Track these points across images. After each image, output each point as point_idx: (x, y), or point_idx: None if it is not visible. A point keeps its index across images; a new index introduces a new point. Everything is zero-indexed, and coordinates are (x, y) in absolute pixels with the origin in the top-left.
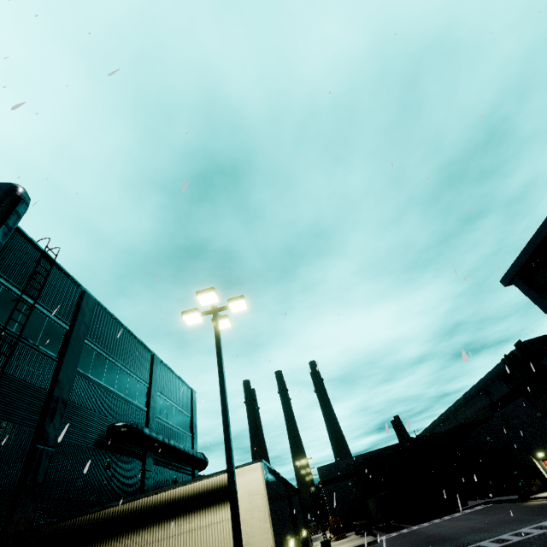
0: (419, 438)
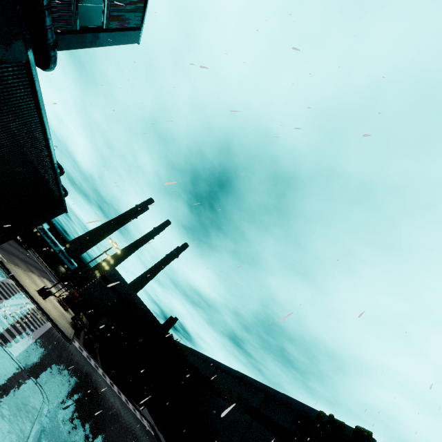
0: (176, 343)
